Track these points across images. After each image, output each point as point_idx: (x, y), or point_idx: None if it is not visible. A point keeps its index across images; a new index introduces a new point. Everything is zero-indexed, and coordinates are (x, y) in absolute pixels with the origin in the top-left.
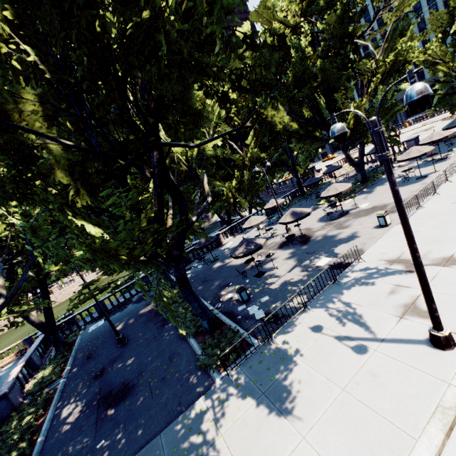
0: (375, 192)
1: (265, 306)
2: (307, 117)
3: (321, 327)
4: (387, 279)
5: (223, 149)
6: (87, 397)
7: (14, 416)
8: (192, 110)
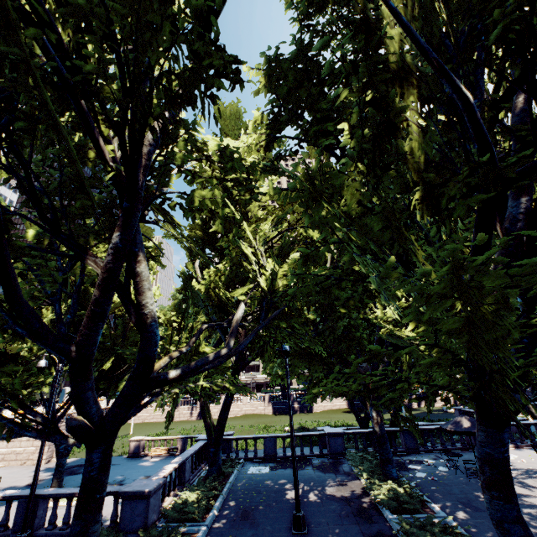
0: None
1: None
2: None
3: None
4: None
5: None
6: None
7: None
8: None
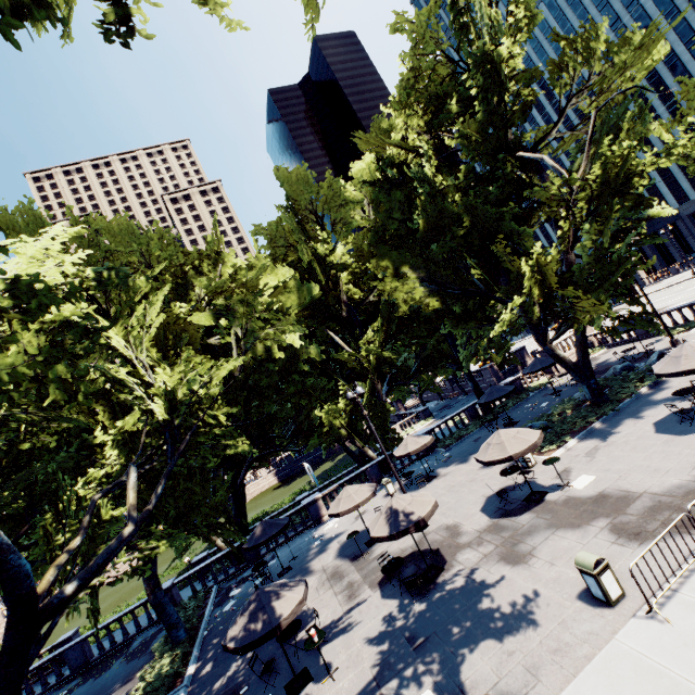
0: (615, 439)
1: None
2: (471, 280)
3: None
4: None
5: (320, 347)
6: None
7: None
8: None
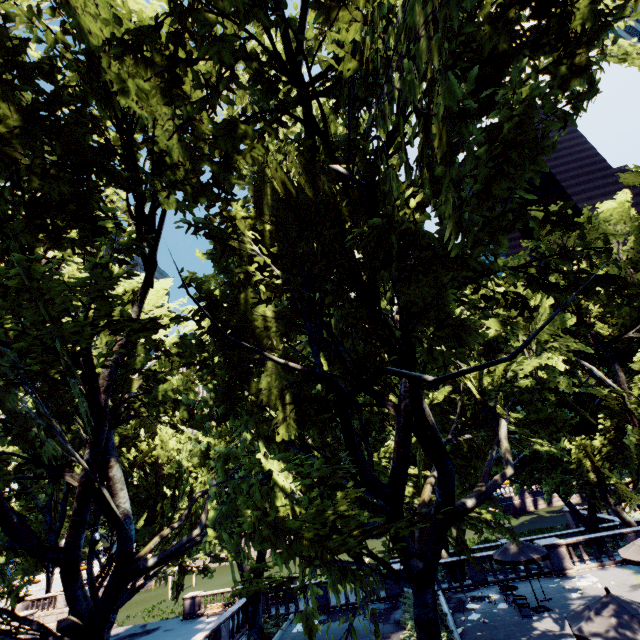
0: None
1: None
2: None
3: None
4: None
5: (569, 376)
6: None
7: None
8: (453, 322)
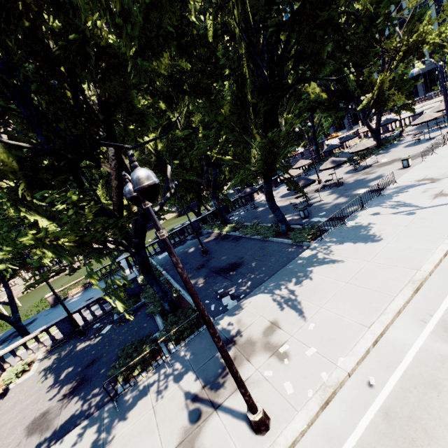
0: (390, 152)
1: (326, 216)
2: (331, 91)
3: (378, 213)
4: (419, 188)
5: None
6: (202, 275)
7: (147, 290)
8: (320, 61)
